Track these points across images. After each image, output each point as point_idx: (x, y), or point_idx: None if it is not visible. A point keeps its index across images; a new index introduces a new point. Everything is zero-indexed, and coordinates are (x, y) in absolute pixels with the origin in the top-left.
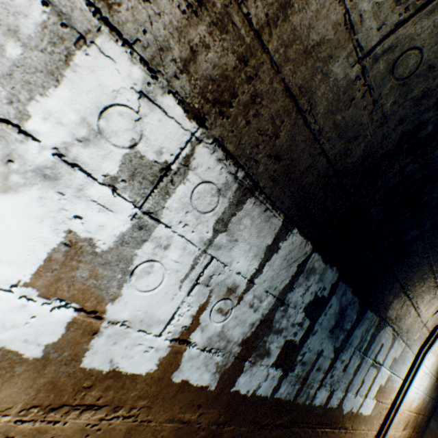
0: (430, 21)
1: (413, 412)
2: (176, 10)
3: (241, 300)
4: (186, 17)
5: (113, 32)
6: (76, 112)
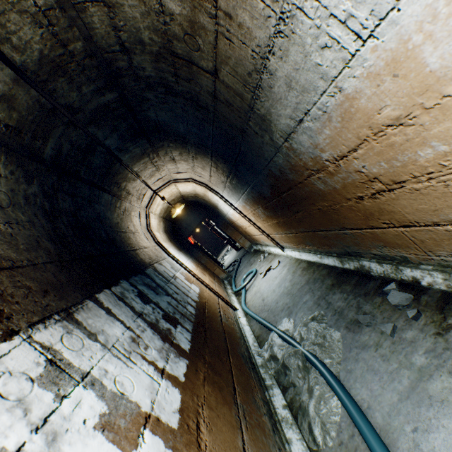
0: None
1: (198, 268)
2: None
3: (139, 336)
4: None
5: None
6: (1, 415)
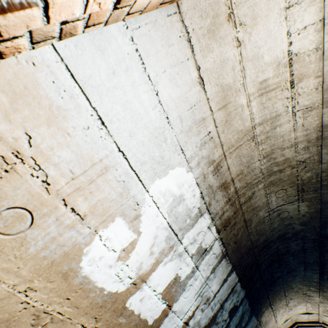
0: (292, 206)
1: None
2: (223, 203)
3: (209, 304)
4: (225, 204)
5: (208, 211)
6: (193, 235)
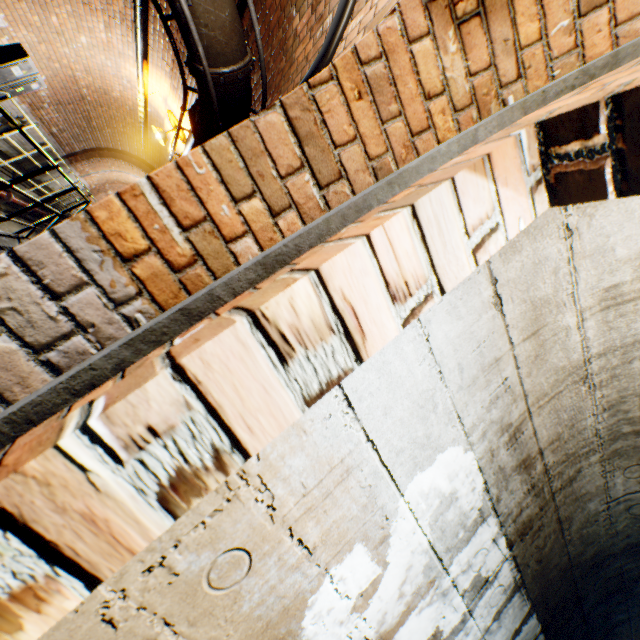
0: None
1: None
2: (521, 493)
3: None
4: (524, 495)
5: (494, 512)
6: (467, 556)
